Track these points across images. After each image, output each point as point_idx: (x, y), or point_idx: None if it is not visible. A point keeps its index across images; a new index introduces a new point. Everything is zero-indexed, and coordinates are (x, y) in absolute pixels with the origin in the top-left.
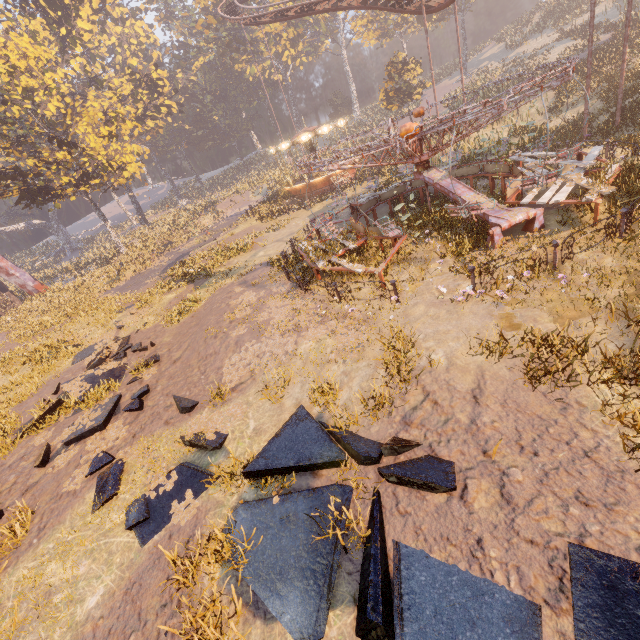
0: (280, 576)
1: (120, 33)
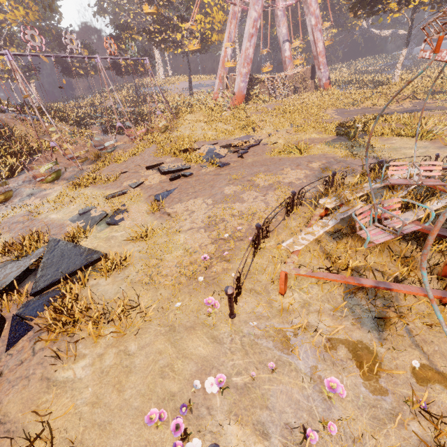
0: None
1: None
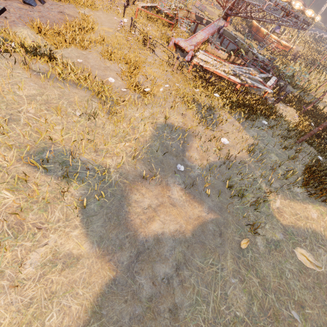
0: None
1: None
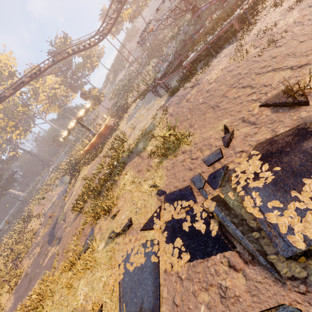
0: None
1: None
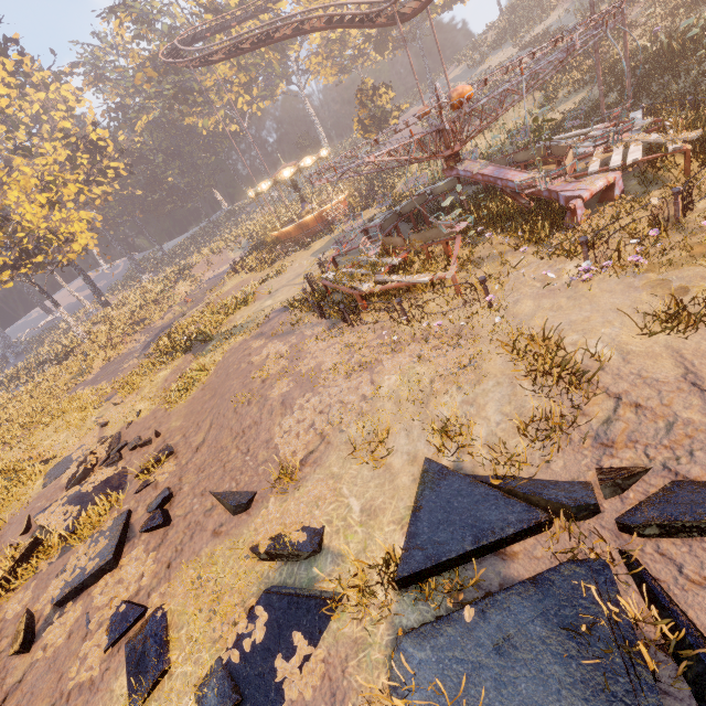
0: None
1: (44, 99)
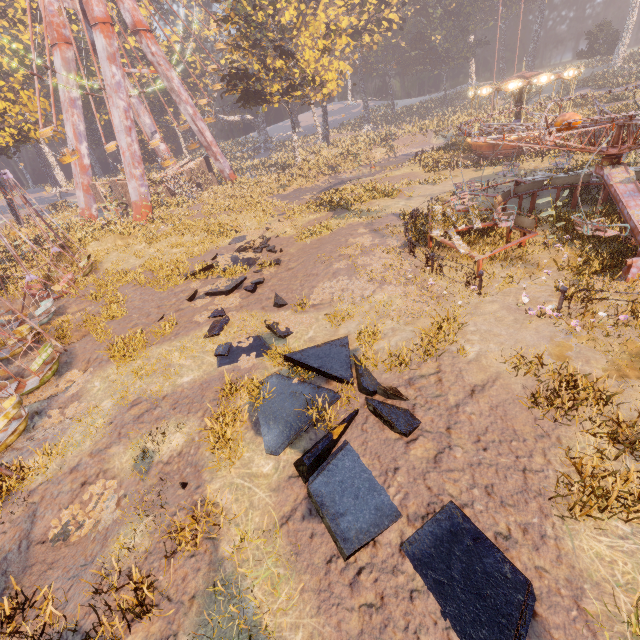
0: (274, 419)
1: None
